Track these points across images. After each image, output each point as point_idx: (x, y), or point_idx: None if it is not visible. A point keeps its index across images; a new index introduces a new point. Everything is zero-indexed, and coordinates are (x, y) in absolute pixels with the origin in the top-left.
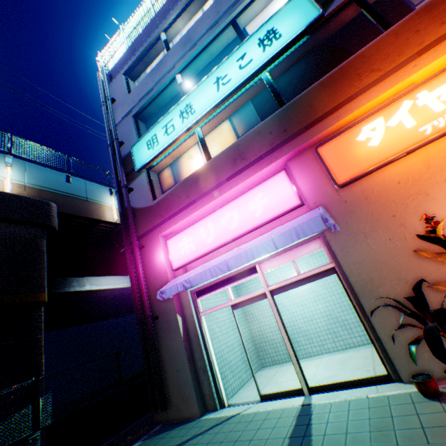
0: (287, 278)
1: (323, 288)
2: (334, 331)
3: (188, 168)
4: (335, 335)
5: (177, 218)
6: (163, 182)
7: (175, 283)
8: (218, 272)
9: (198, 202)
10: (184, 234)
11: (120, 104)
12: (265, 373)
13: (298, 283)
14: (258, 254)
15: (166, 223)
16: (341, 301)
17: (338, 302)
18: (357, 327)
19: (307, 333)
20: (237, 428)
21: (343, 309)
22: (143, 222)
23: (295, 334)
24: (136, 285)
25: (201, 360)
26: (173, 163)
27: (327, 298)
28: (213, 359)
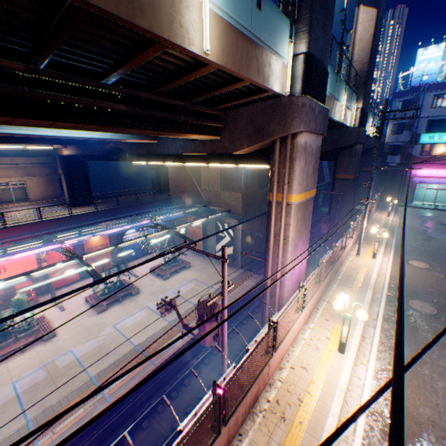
0: (444, 188)
1: (442, 190)
2: (437, 199)
3: (435, 150)
4: (437, 200)
5: (425, 165)
6: (422, 148)
7: (419, 181)
8: (433, 183)
9: (435, 165)
10: (424, 170)
11: (424, 110)
12: (414, 202)
13: (445, 190)
14: (444, 184)
15: (420, 164)
16: (445, 194)
17: (443, 194)
18: (444, 200)
19: (430, 197)
20: (421, 206)
21: (444, 196)
22: (411, 160)
23: (426, 197)
24: (402, 176)
25: (411, 195)
26: (430, 145)
27: (442, 193)
28: (413, 196)
